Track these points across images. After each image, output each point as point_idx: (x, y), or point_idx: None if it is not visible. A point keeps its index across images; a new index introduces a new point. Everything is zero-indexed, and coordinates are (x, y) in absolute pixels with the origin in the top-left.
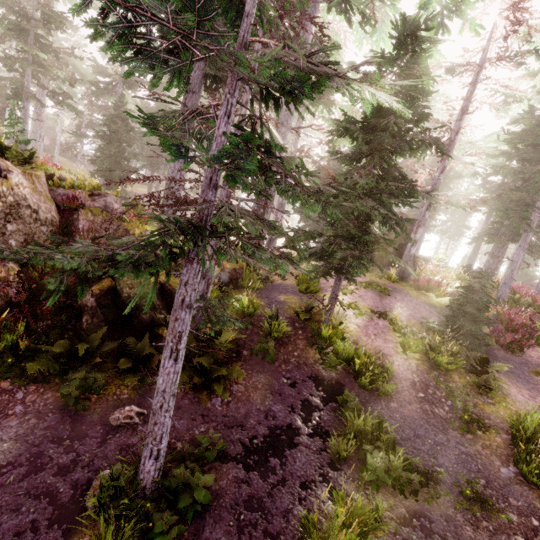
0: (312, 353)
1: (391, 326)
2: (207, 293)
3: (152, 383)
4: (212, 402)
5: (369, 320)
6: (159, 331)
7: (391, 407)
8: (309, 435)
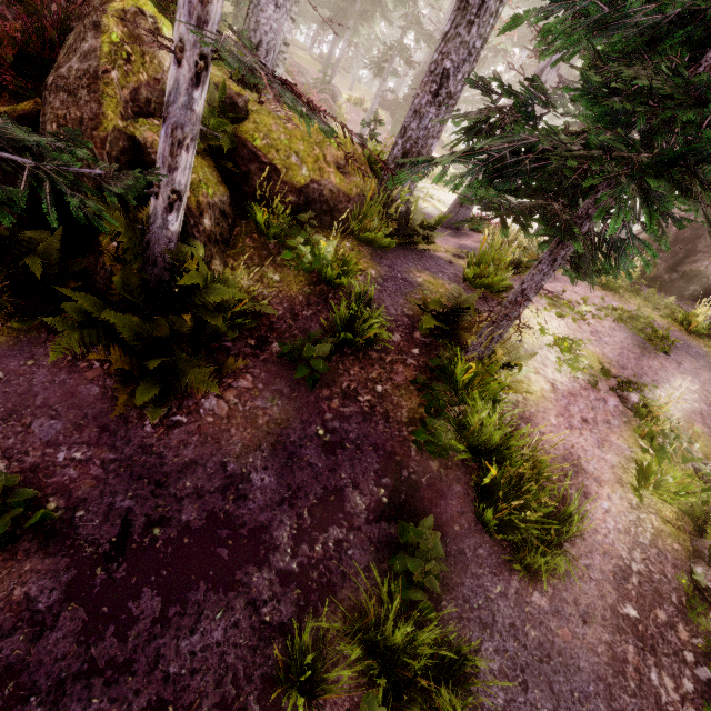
0: (414, 403)
1: (634, 419)
2: (175, 169)
3: (57, 332)
4: (144, 411)
5: (589, 386)
6: (105, 239)
7: (530, 603)
8: (281, 576)
